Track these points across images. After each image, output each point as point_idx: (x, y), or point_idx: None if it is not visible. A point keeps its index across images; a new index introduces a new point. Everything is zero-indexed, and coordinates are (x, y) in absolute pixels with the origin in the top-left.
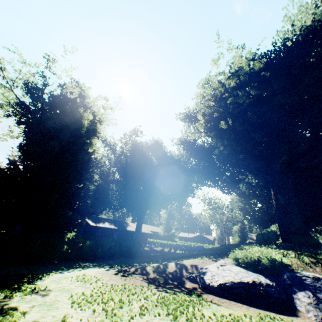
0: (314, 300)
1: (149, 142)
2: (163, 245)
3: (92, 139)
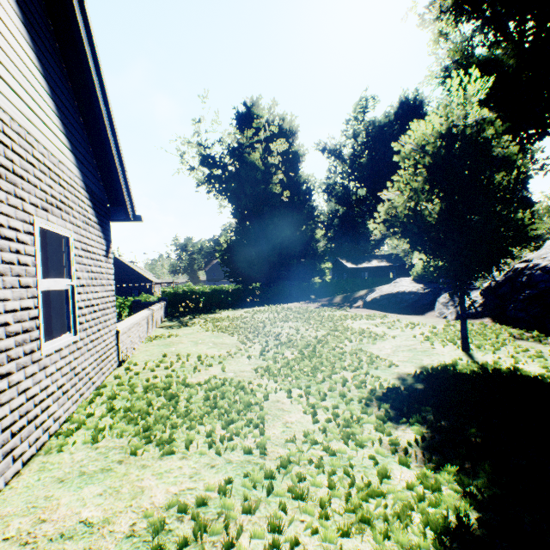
0: (447, 299)
1: (389, 112)
2: None
3: (276, 176)
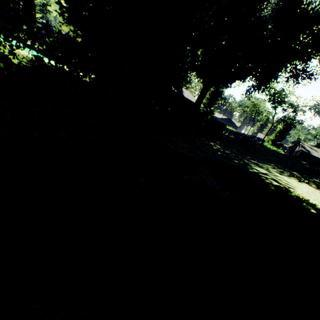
0: None
1: None
2: (241, 133)
3: None
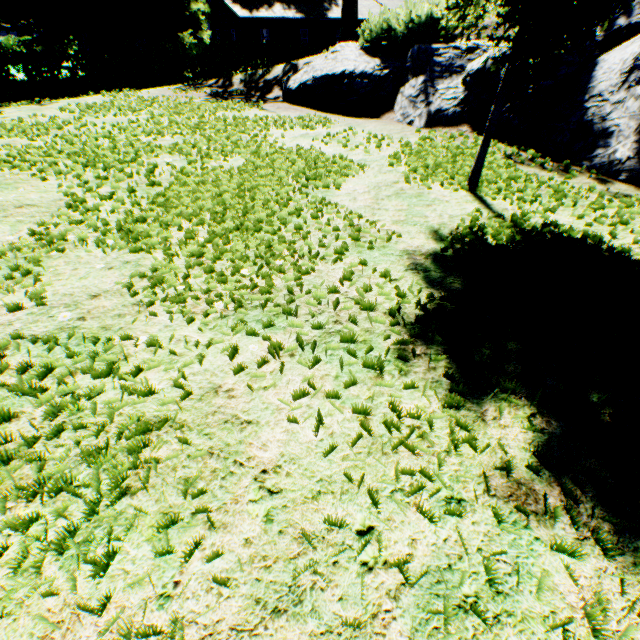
0: (417, 91)
1: None
2: None
3: None
